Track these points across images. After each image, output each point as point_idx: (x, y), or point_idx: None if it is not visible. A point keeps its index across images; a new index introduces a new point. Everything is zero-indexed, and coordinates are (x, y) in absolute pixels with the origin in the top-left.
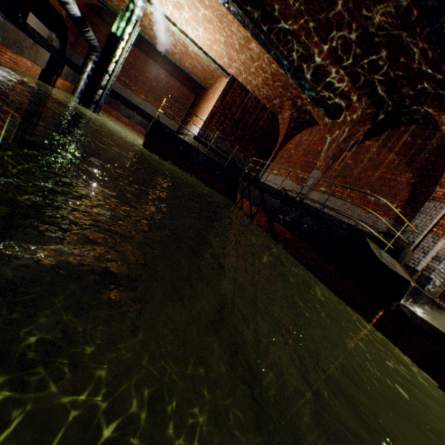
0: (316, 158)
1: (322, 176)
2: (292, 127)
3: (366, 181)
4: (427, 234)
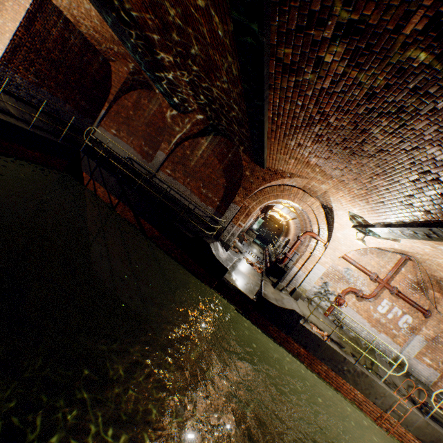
0: (160, 135)
1: (167, 159)
2: (129, 84)
3: (201, 176)
4: (230, 222)
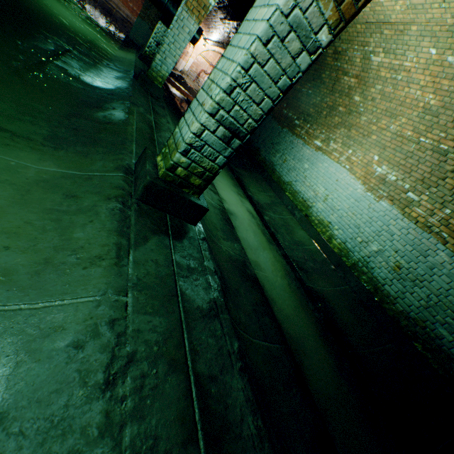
0: None
1: None
2: None
3: None
4: None
